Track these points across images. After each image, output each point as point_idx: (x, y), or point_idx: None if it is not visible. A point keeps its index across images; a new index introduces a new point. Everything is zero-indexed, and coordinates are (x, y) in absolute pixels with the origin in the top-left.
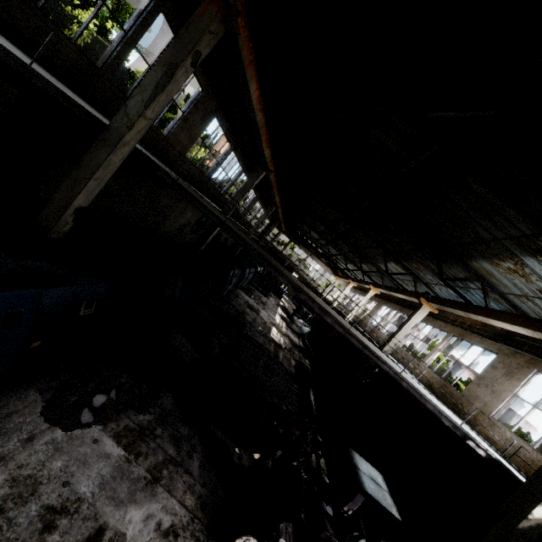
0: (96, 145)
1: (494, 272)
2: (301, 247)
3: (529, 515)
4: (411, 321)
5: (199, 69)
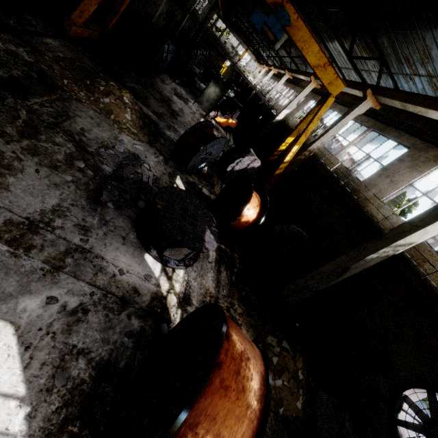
0: None
1: None
2: (234, 35)
3: (275, 119)
4: (279, 83)
5: None
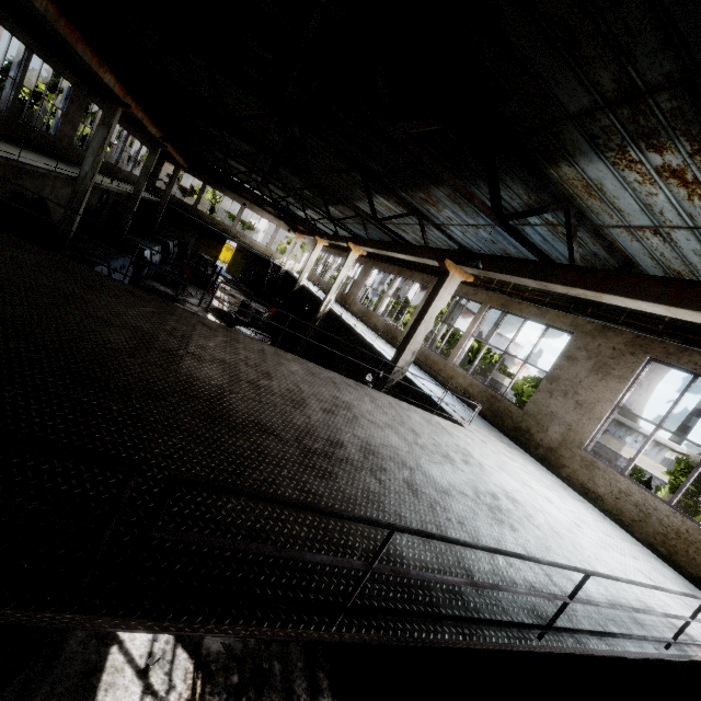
0: None
1: (608, 184)
2: (226, 194)
3: None
4: (433, 307)
5: None
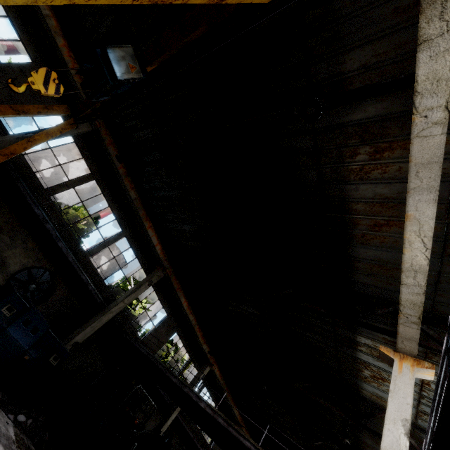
0: (99, 313)
1: (377, 392)
2: None
3: None
4: None
5: (166, 304)
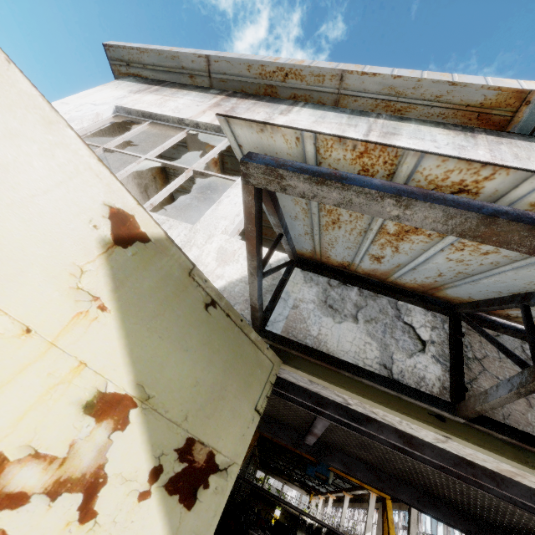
0: None
1: None
2: (275, 478)
3: None
4: (344, 507)
5: None
